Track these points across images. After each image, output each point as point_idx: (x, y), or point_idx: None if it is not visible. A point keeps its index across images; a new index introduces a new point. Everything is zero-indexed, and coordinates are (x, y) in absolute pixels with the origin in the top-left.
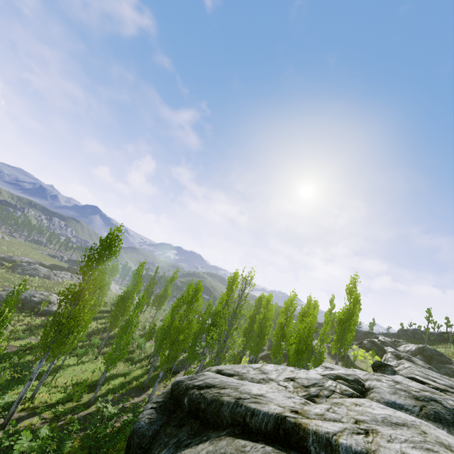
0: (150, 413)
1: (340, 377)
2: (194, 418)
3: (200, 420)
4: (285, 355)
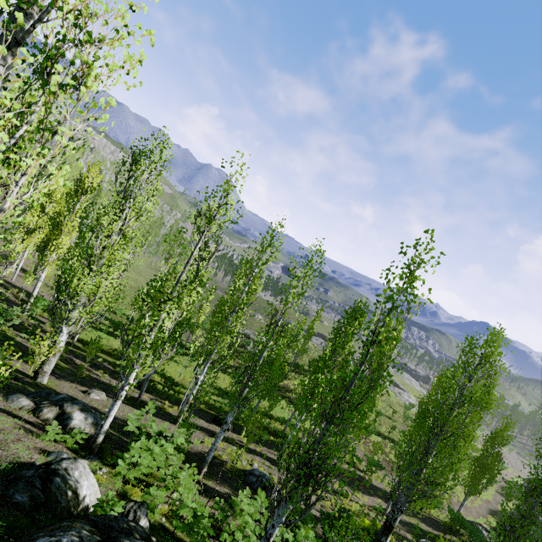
0: None
1: None
2: None
3: None
4: None
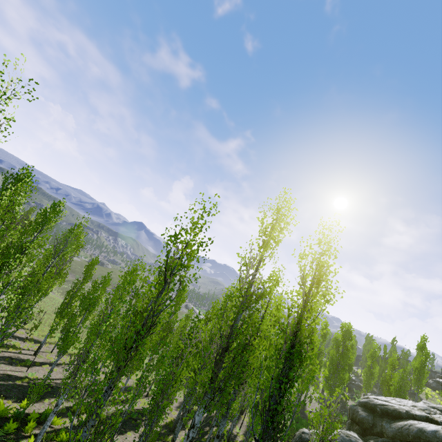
0: (363, 412)
1: (435, 408)
2: (386, 415)
3: (390, 416)
4: (359, 386)
